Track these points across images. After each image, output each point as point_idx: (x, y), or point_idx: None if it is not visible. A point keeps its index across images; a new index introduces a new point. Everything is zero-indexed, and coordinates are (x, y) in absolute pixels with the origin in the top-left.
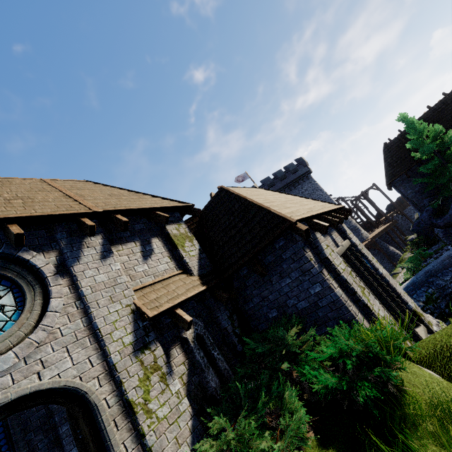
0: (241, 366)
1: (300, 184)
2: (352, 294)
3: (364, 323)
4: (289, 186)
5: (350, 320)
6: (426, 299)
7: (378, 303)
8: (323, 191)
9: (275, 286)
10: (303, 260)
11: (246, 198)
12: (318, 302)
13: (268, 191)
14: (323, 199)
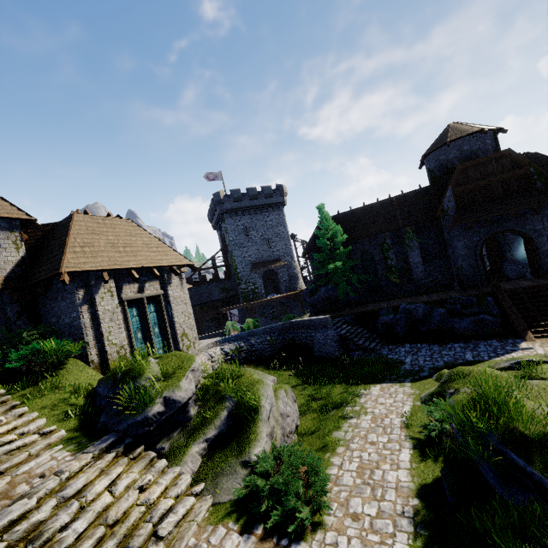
0: (7, 343)
1: (268, 212)
2: (98, 325)
3: (89, 342)
4: (257, 208)
5: (82, 338)
6: (235, 349)
7: (123, 336)
8: (287, 228)
9: (58, 303)
10: (73, 295)
11: (67, 237)
12: (73, 323)
13: (133, 228)
14: (282, 236)
